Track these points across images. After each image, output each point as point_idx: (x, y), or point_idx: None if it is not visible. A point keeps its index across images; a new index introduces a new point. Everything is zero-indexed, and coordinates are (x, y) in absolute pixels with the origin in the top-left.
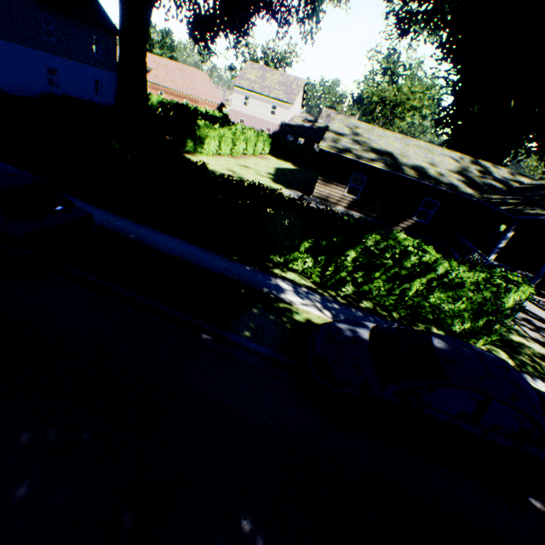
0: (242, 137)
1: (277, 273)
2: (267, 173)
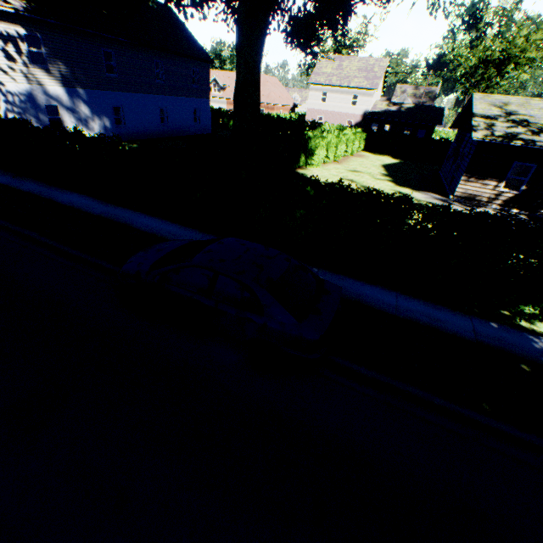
0: (342, 139)
1: (532, 329)
2: (381, 174)
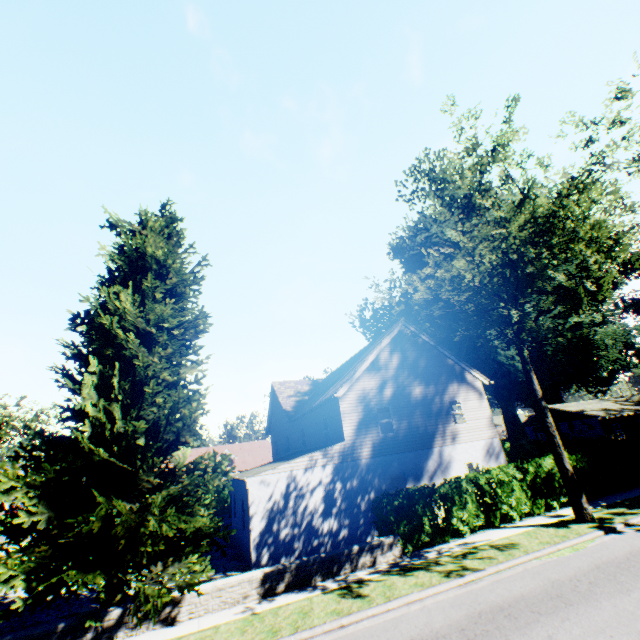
0: None
1: None
2: None
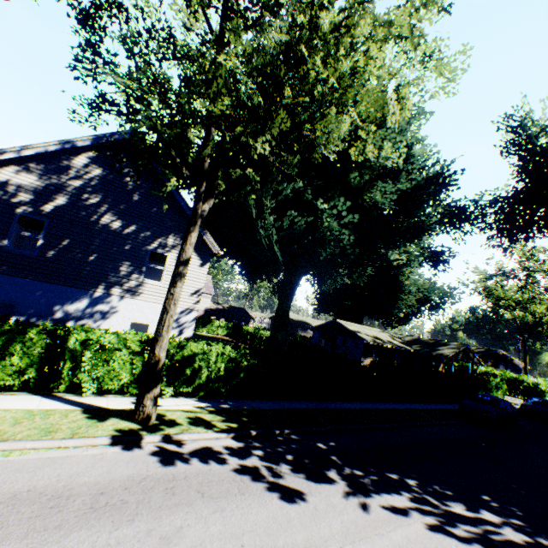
0: None
1: None
2: None
